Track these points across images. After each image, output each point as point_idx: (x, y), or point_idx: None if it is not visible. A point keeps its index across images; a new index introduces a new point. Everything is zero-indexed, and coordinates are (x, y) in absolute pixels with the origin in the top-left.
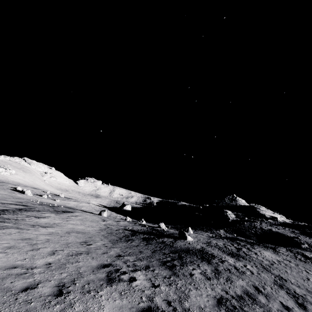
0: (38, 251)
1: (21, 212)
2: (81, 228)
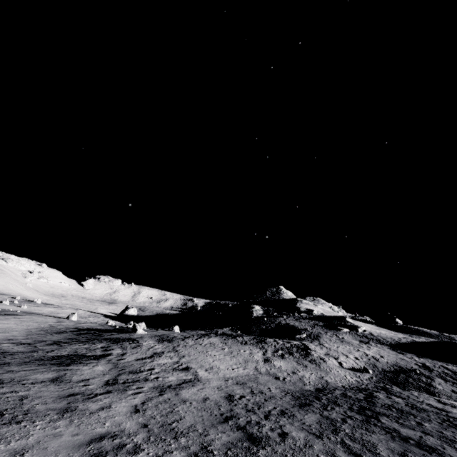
0: None
1: None
2: (8, 326)
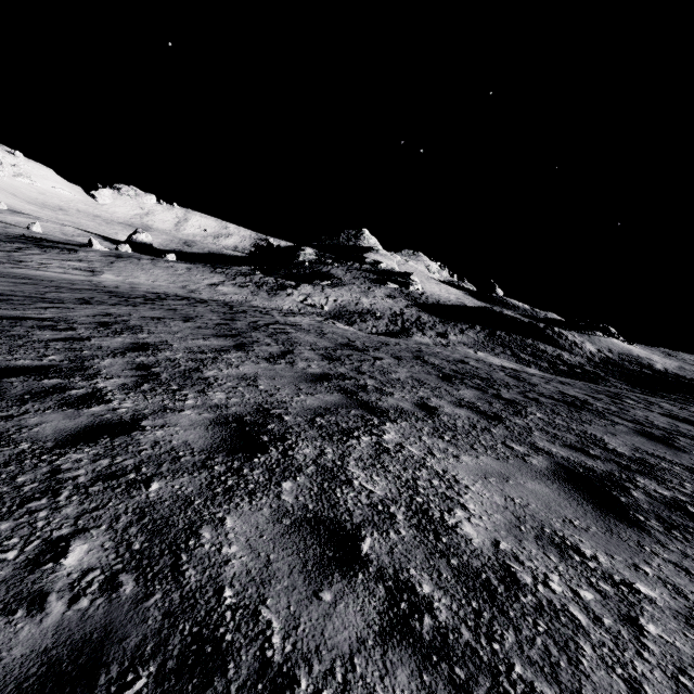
0: None
1: None
2: None
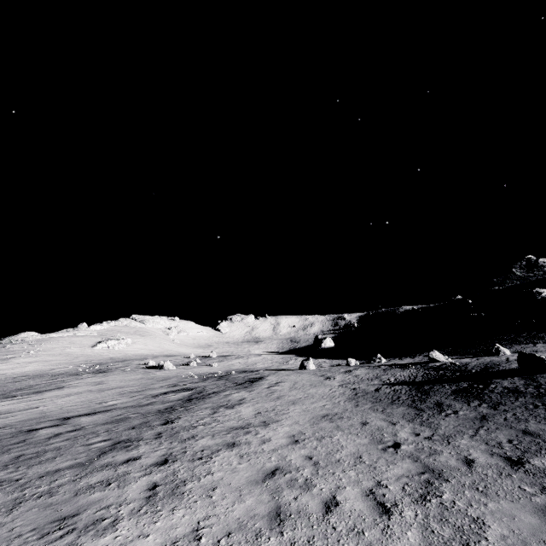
0: (343, 508)
1: (197, 405)
2: (318, 407)
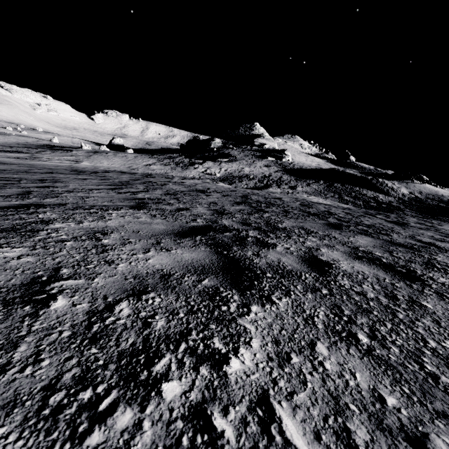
0: None
1: None
2: None
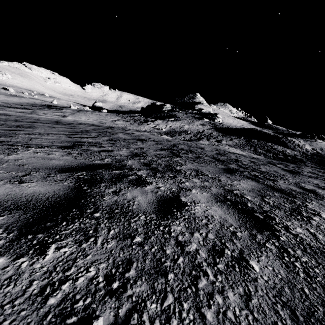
0: None
1: None
2: (11, 100)
